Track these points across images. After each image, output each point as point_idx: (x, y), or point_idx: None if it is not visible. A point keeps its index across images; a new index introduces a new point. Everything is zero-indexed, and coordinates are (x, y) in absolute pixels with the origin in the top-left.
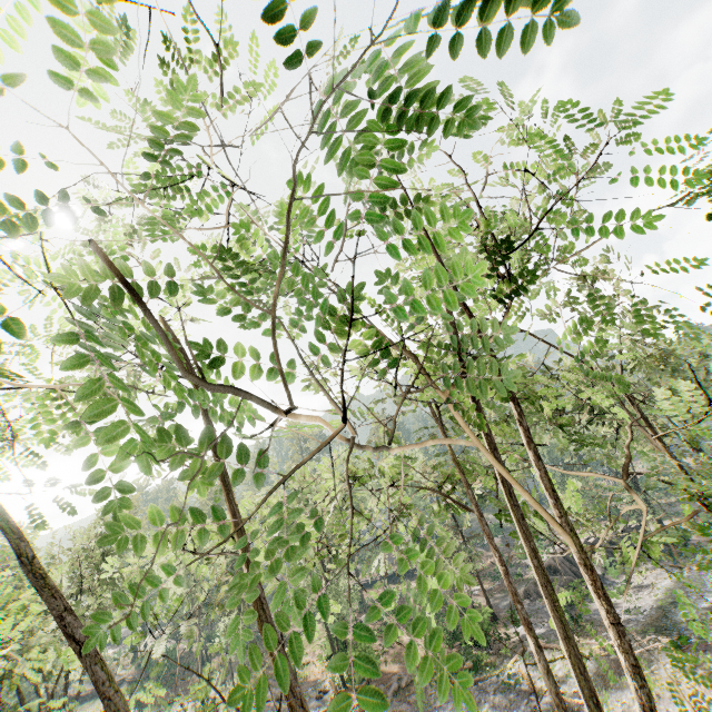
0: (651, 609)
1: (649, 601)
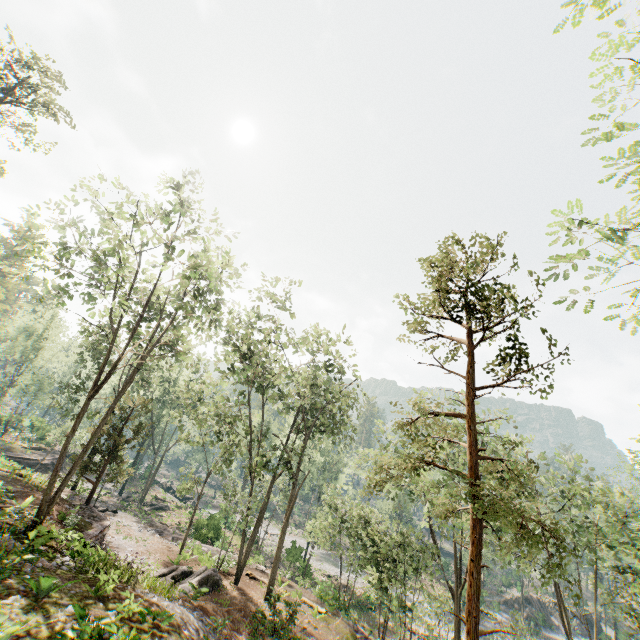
0: None
1: None
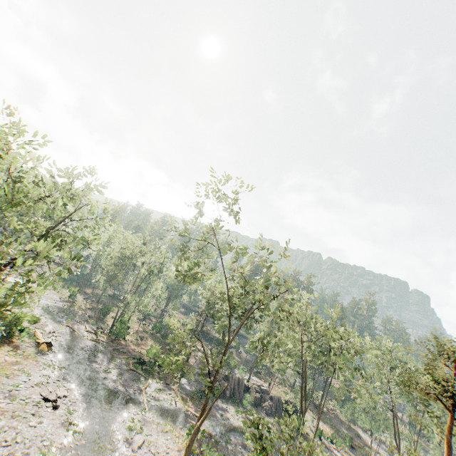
0: (231, 424)
1: (238, 423)
